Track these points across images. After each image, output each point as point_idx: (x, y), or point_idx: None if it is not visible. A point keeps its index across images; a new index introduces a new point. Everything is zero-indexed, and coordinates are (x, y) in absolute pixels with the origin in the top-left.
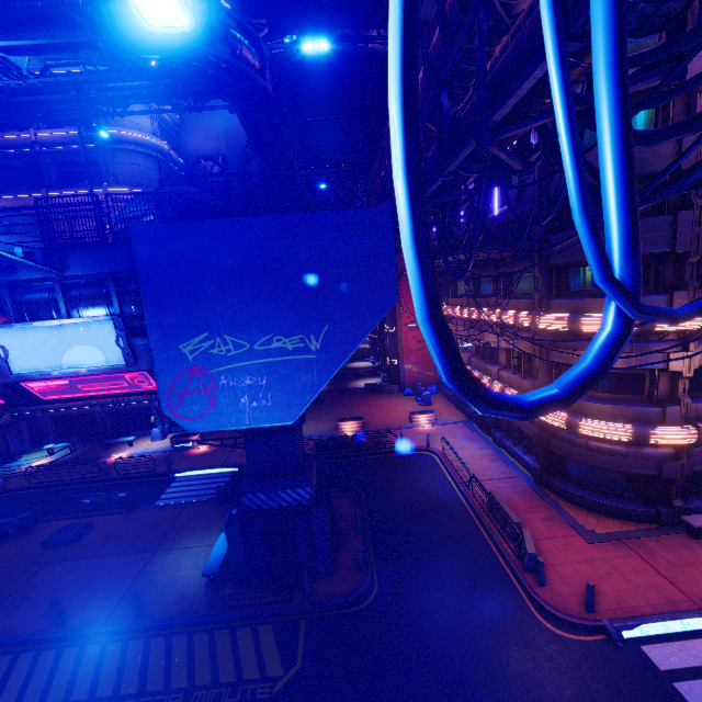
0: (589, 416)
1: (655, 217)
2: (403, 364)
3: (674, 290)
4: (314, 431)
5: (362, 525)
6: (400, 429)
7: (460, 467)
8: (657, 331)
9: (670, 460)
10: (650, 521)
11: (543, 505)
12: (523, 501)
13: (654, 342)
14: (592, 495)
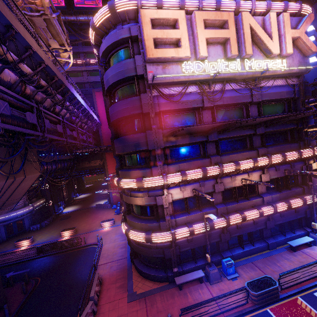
0: (135, 228)
1: (139, 134)
2: (111, 193)
3: (153, 166)
4: (49, 238)
5: (16, 309)
6: (93, 231)
7: (103, 255)
8: (149, 186)
9: (168, 248)
10: (166, 281)
11: (124, 276)
12: (116, 275)
13: (151, 191)
14: (144, 268)
